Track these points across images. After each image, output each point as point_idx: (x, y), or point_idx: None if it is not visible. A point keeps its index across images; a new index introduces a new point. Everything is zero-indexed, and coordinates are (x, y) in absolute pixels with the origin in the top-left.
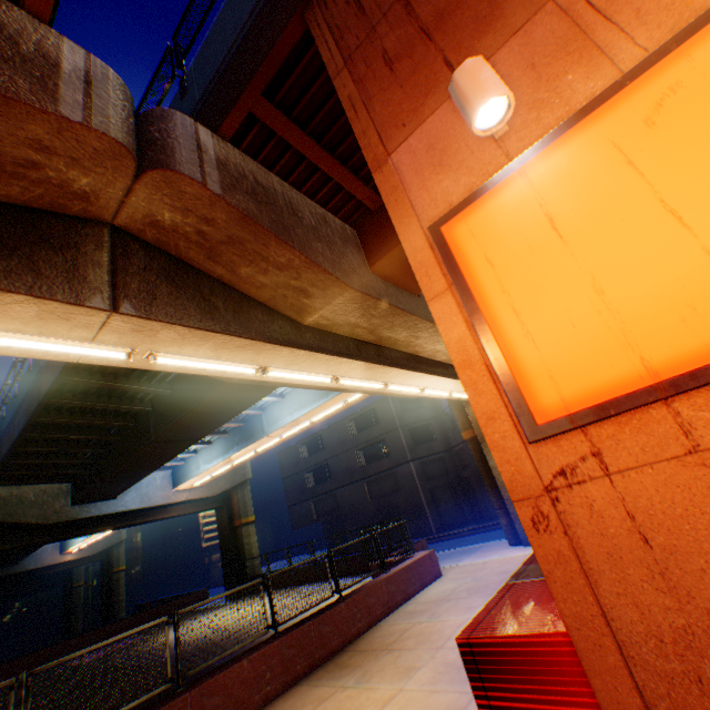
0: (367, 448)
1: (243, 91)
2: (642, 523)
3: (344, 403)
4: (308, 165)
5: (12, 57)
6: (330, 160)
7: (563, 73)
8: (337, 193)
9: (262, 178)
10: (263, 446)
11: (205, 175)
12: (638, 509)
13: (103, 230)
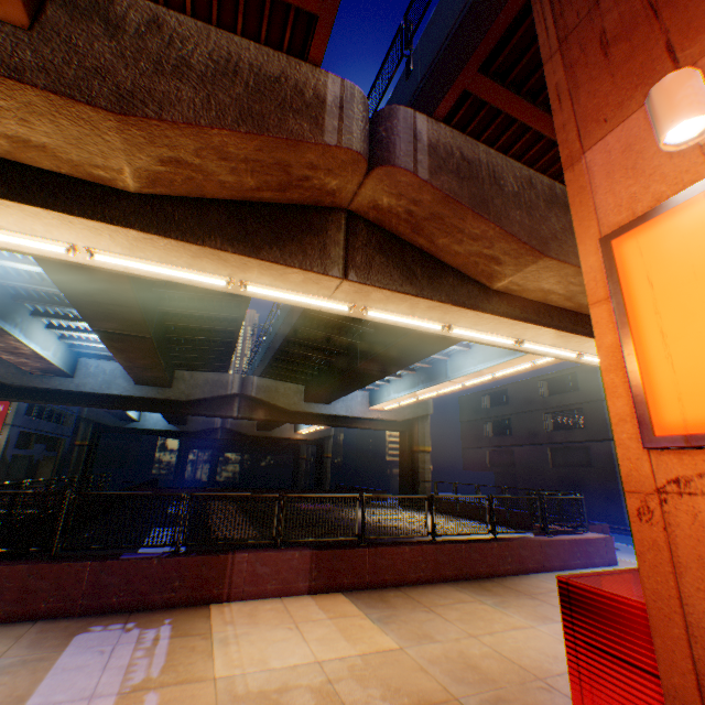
0: (557, 414)
1: (458, 72)
2: None
3: (532, 363)
4: (519, 125)
5: (301, 107)
6: (543, 118)
7: None
8: (550, 149)
9: (467, 151)
10: (444, 389)
11: (416, 164)
12: None
13: (341, 215)
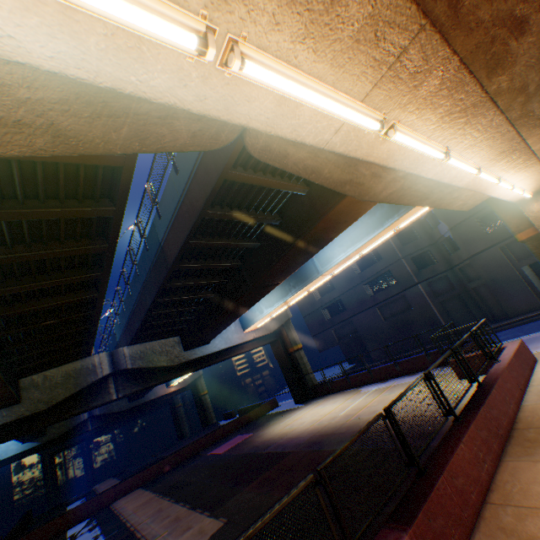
0: (372, 281)
1: None
2: None
3: (394, 231)
4: None
5: None
6: None
7: None
8: None
9: None
10: (314, 286)
11: None
12: None
13: None
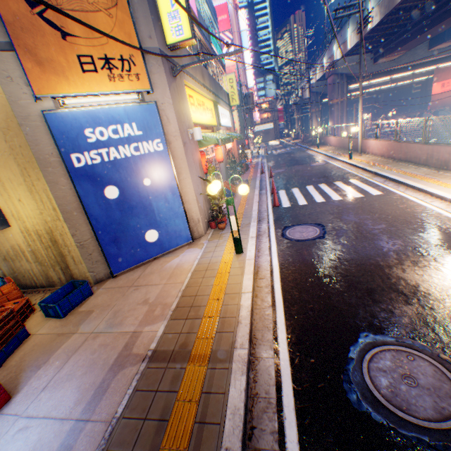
0: None
1: None
2: (432, 100)
3: None
4: None
5: None
6: None
7: (438, 79)
8: None
9: None
10: None
11: None
12: (432, 99)
13: None
